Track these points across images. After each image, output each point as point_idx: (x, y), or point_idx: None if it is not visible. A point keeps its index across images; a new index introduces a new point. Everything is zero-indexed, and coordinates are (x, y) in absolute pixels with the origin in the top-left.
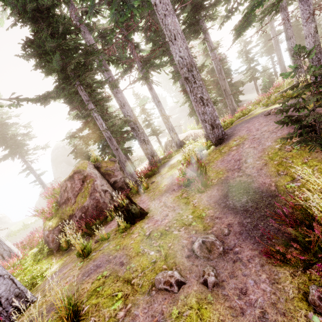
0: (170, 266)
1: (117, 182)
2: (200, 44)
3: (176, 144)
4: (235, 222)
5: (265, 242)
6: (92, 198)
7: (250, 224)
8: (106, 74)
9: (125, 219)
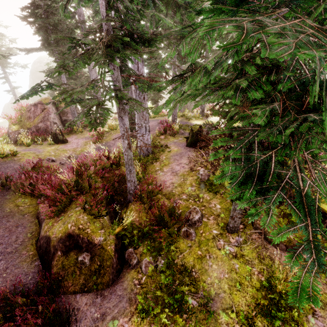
0: (55, 157)
1: (67, 121)
2: None
3: None
4: None
5: None
6: (44, 124)
7: None
8: None
9: (54, 140)
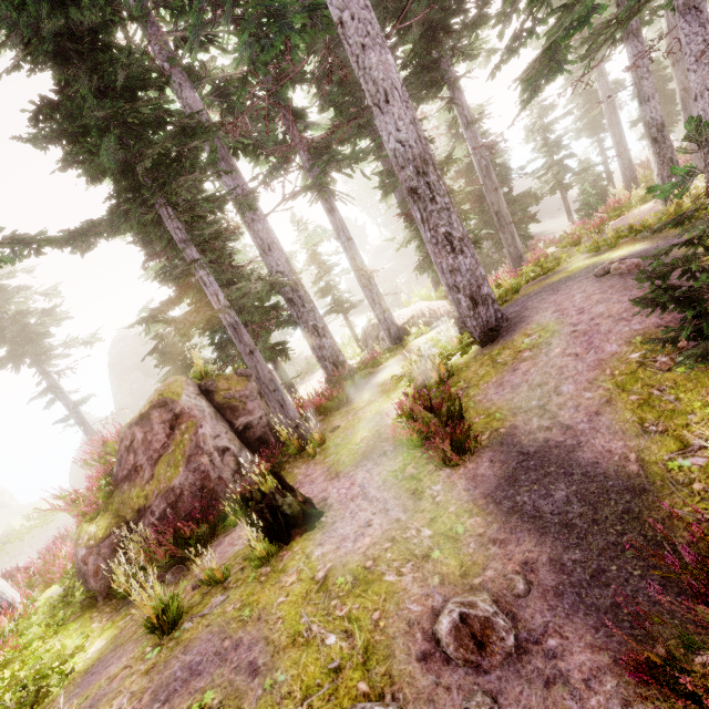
0: (377, 685)
1: (252, 428)
2: (442, 112)
3: (389, 335)
4: (542, 557)
5: (627, 626)
6: (192, 470)
7: (582, 568)
8: (230, 178)
9: (267, 529)
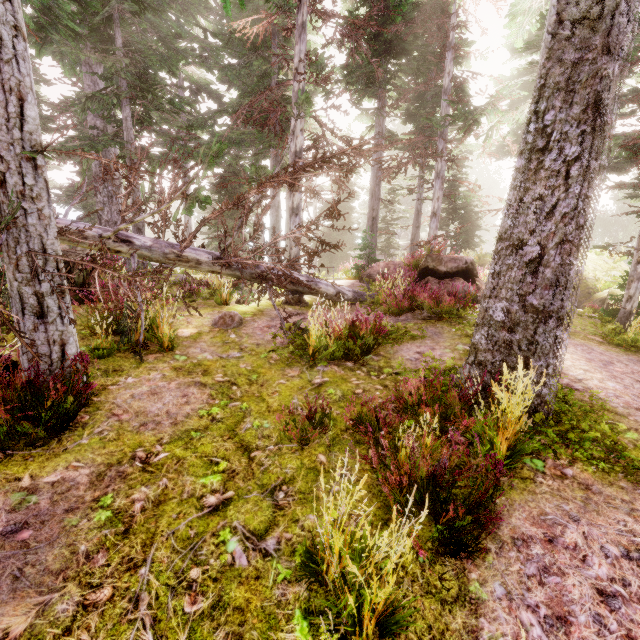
0: None
1: None
2: None
3: None
4: None
5: None
6: None
7: None
8: None
9: None
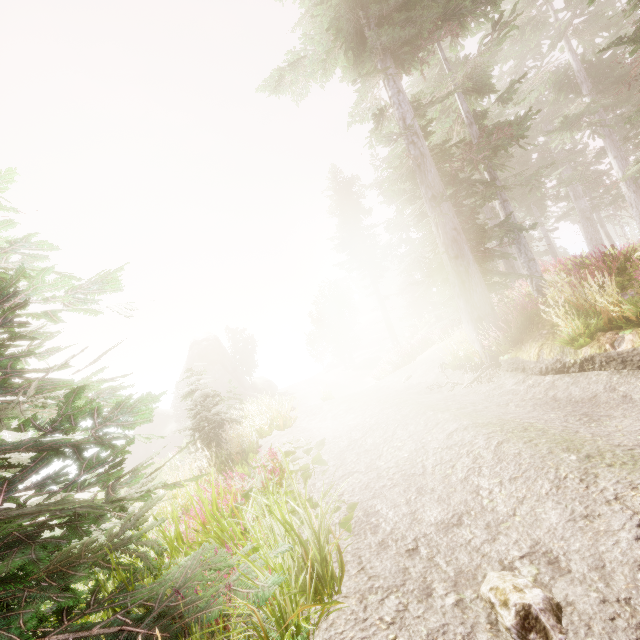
0: None
1: None
2: None
3: None
4: None
5: None
6: None
7: None
8: None
9: None
